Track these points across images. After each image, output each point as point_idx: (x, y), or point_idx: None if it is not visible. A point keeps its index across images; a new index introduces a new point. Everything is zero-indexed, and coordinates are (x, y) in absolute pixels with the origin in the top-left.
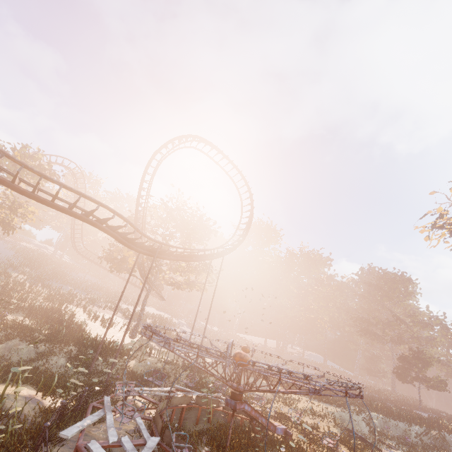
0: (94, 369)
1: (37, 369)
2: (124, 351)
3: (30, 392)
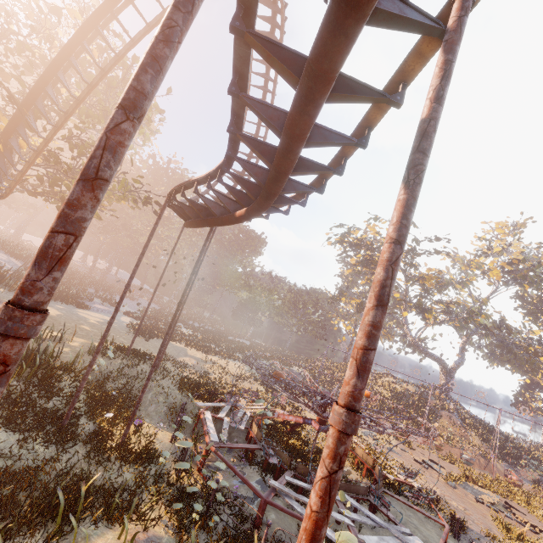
0: (53, 416)
1: (46, 492)
2: (80, 366)
3: (115, 539)
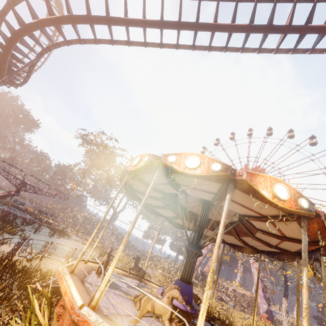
0: None
1: None
2: None
3: None
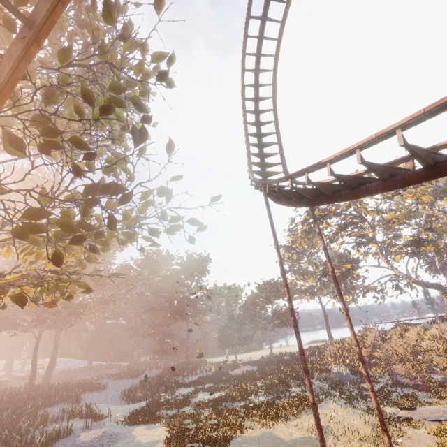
0: None
1: None
2: None
3: None
